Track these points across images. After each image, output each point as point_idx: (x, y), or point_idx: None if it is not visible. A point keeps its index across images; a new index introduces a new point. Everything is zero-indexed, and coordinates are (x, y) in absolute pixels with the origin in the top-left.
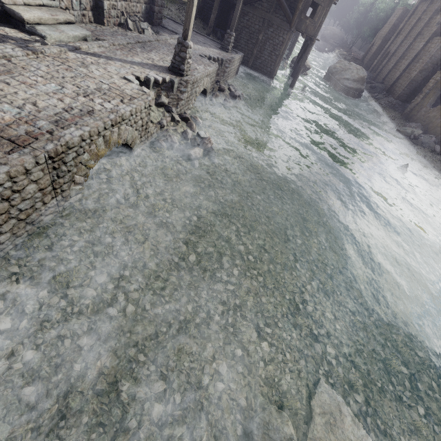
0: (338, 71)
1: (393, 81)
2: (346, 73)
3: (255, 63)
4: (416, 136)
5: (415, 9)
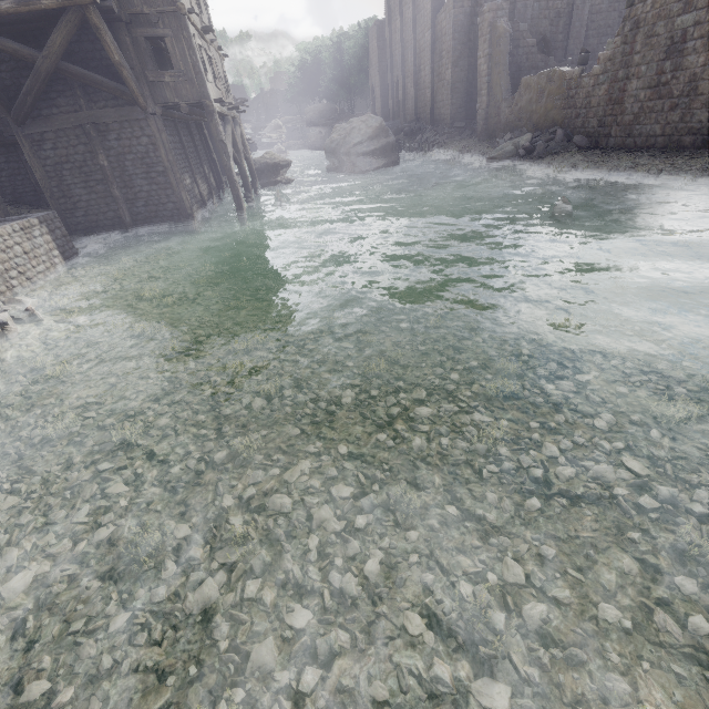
0: (340, 142)
1: (429, 106)
2: (353, 136)
3: (136, 212)
4: (528, 147)
5: (390, 11)
